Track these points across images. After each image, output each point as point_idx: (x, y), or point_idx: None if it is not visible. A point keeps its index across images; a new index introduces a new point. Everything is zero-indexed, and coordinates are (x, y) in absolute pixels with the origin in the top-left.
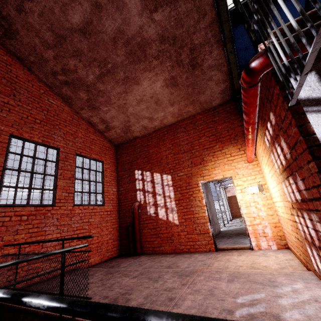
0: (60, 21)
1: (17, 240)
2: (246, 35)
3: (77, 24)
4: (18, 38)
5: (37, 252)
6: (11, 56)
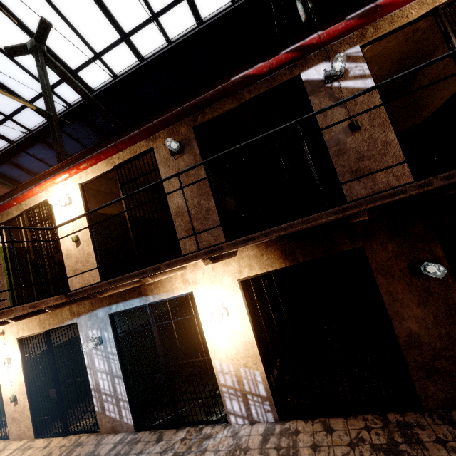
0: None
1: None
2: (11, 170)
3: None
4: None
5: None
6: None
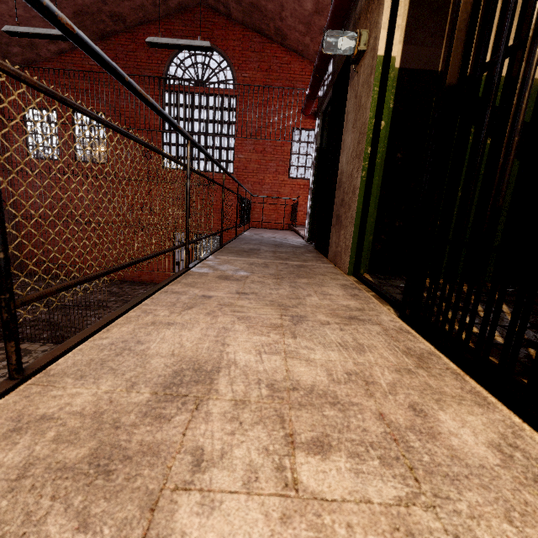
0: (302, 13)
1: (299, 199)
2: None
3: (312, 9)
4: (288, 38)
5: (294, 203)
6: (290, 53)
